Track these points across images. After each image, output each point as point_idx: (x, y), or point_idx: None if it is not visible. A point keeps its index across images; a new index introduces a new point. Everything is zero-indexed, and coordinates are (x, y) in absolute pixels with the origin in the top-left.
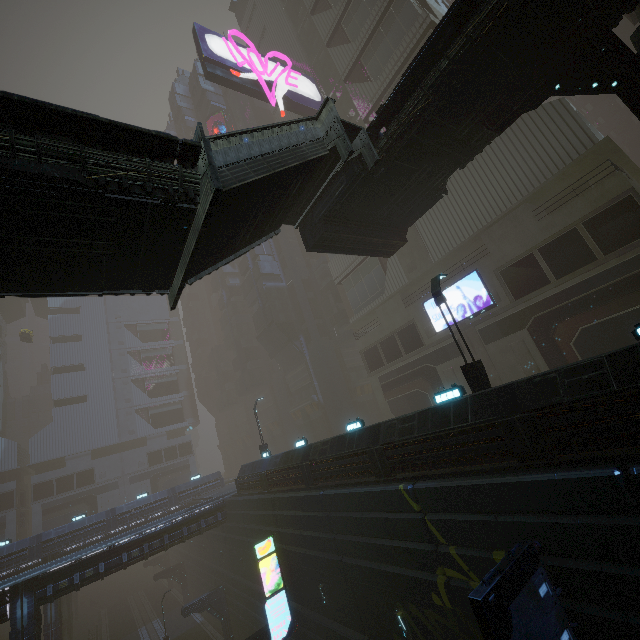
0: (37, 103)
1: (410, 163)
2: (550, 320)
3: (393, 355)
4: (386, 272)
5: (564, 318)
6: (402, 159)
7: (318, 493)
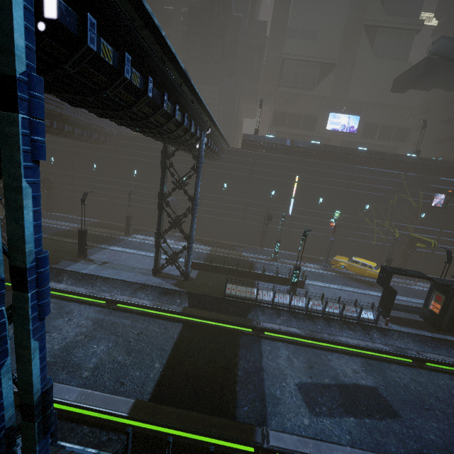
0: None
1: None
2: None
3: (294, 125)
4: (322, 81)
5: None
6: None
7: (352, 166)
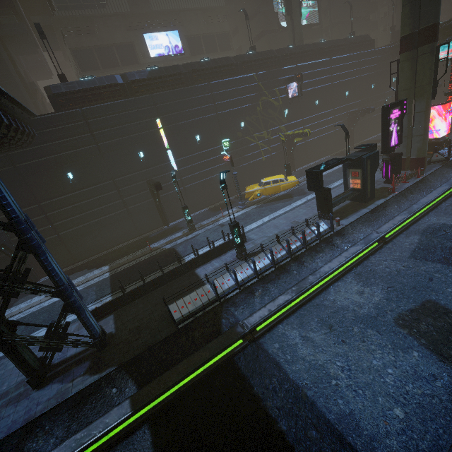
0: None
1: None
2: None
3: (110, 63)
4: None
5: None
6: None
7: (207, 83)
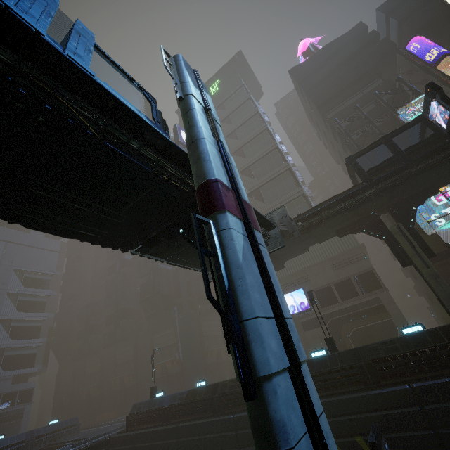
0: (254, 208)
1: (305, 237)
2: (339, 322)
3: None
4: None
5: (345, 322)
6: (303, 235)
7: (230, 416)
